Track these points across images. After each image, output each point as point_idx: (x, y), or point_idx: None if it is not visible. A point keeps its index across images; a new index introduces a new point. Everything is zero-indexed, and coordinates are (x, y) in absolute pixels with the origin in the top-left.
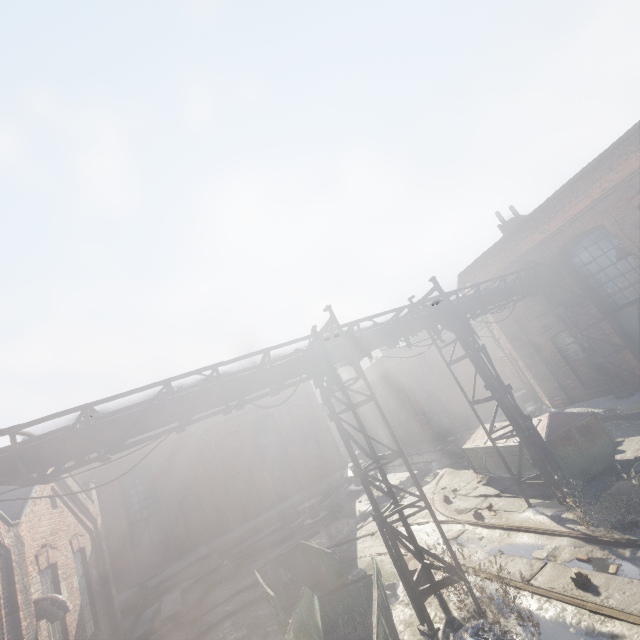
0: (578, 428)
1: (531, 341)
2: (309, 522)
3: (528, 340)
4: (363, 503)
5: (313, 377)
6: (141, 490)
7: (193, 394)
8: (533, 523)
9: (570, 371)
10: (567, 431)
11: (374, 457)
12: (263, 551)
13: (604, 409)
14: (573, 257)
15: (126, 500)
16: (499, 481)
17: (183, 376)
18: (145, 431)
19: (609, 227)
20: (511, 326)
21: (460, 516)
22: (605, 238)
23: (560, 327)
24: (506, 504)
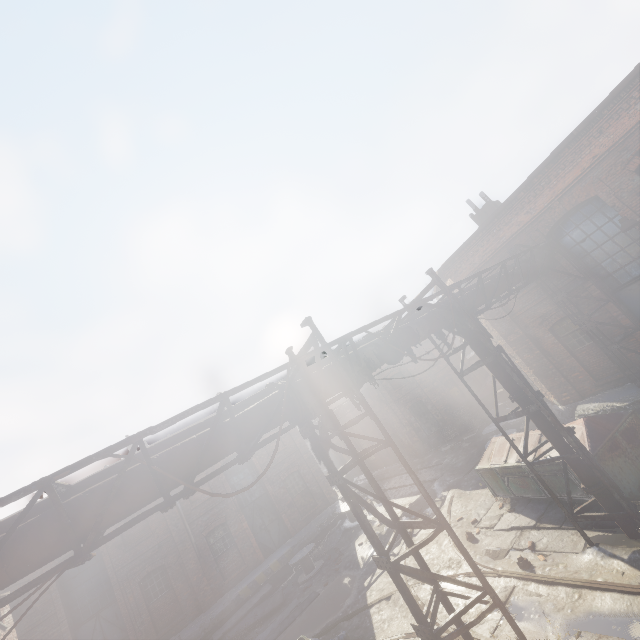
0: (622, 433)
1: (528, 334)
2: (303, 579)
3: (524, 333)
4: (365, 546)
5: (298, 424)
6: (87, 578)
7: (101, 492)
8: (607, 573)
9: (576, 362)
10: (612, 439)
11: (397, 524)
12: (252, 629)
13: (628, 402)
14: (564, 237)
15: (67, 596)
16: (527, 504)
17: (76, 467)
18: (5, 584)
19: (604, 198)
20: (503, 320)
21: (498, 564)
22: (598, 211)
23: (559, 315)
24: (552, 540)
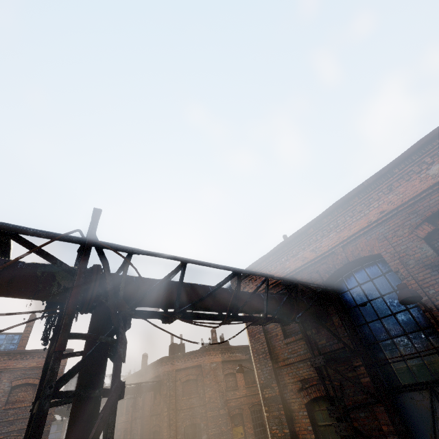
0: None
1: (284, 397)
2: None
3: (280, 394)
4: None
5: None
6: None
7: None
8: None
9: None
10: None
11: None
12: None
13: None
14: (345, 292)
15: None
16: None
17: None
18: None
19: (388, 258)
20: (266, 364)
21: None
22: (383, 276)
23: (320, 389)
24: None
